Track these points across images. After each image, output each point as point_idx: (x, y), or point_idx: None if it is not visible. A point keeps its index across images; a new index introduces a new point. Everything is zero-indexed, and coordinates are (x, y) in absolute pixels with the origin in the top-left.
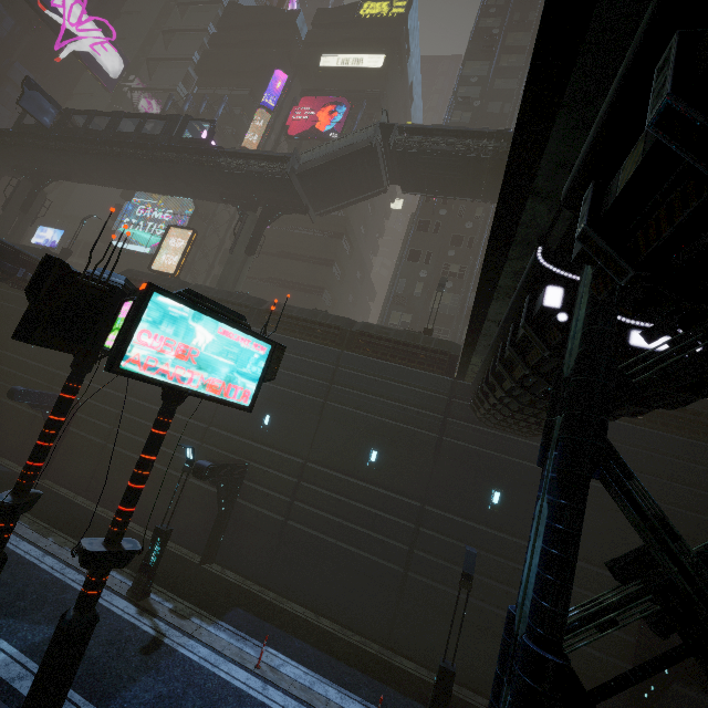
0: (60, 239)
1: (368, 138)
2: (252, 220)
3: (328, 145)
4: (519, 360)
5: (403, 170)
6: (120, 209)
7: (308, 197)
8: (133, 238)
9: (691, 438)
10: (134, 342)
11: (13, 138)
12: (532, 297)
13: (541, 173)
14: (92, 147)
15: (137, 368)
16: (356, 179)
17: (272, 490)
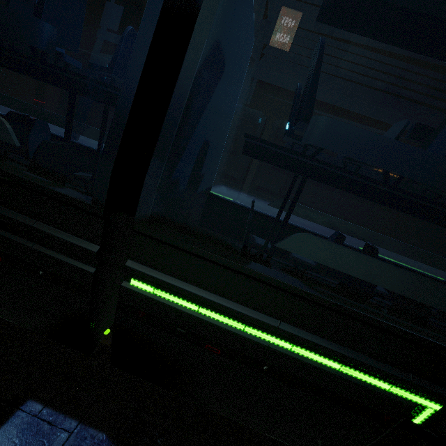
0: None
1: None
2: None
3: None
4: None
5: None
6: None
7: None
8: None
9: None
10: None
11: None
12: None
13: None
14: None
15: None
16: None
17: None
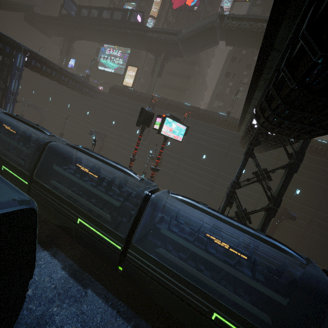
0: (74, 64)
1: (213, 21)
2: (160, 61)
3: (194, 25)
4: (248, 133)
5: (227, 36)
6: (99, 50)
7: (183, 50)
8: (106, 65)
9: (317, 156)
10: (163, 128)
11: (60, 22)
12: (252, 119)
13: (254, 96)
14: (93, 26)
15: (163, 133)
16: (205, 40)
17: (171, 165)
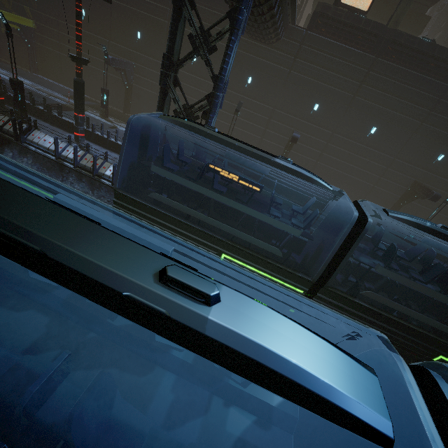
0: None
1: None
2: None
3: None
4: None
5: None
6: None
7: None
8: None
9: None
10: None
11: None
12: None
13: None
14: None
15: None
16: None
17: None
